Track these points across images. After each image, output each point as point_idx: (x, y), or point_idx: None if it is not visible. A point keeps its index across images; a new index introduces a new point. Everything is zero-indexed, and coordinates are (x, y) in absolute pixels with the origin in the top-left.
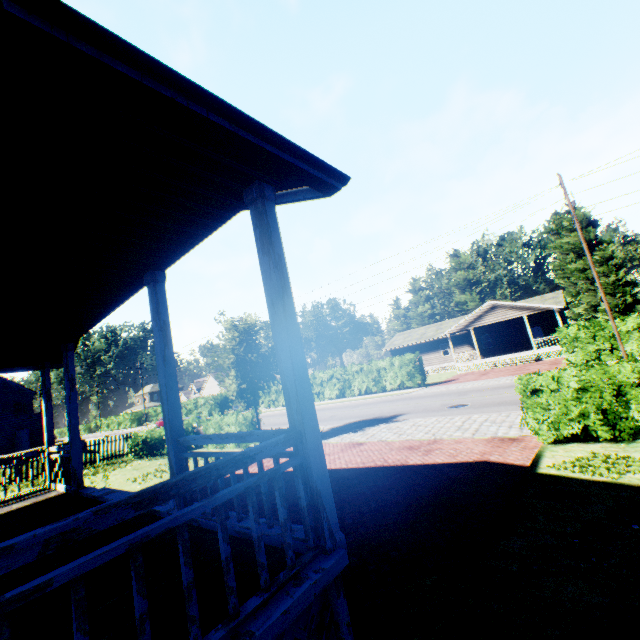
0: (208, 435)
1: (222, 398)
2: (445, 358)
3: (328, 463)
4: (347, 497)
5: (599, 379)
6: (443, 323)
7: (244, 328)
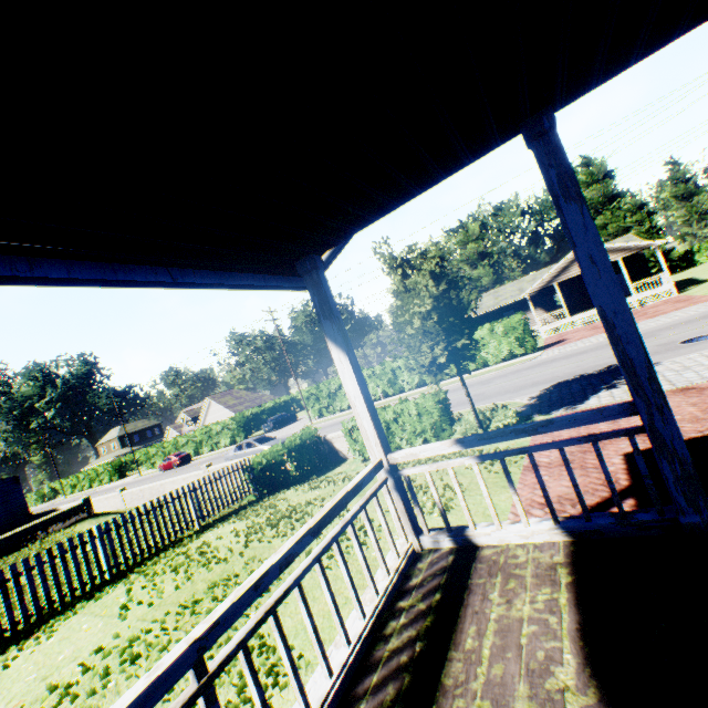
0: None
1: (244, 420)
2: None
3: None
4: None
5: None
6: (498, 290)
7: (434, 258)
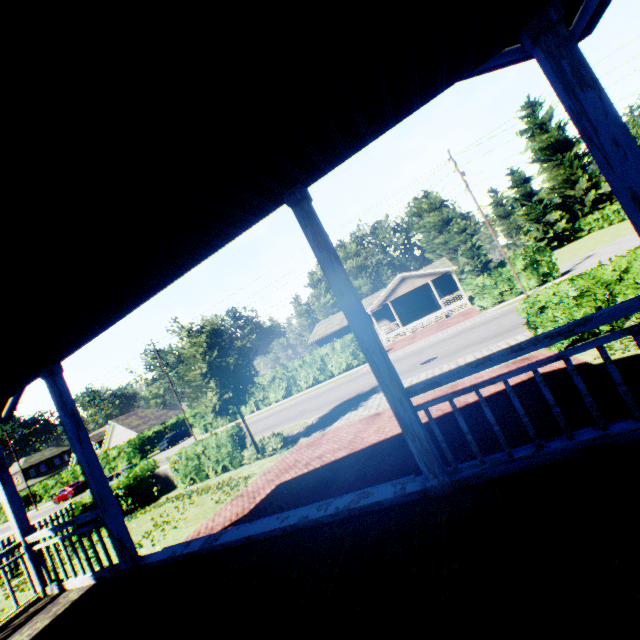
0: (485, 358)
1: (141, 441)
2: None
3: (379, 434)
4: (474, 437)
5: (590, 284)
6: None
7: (210, 331)
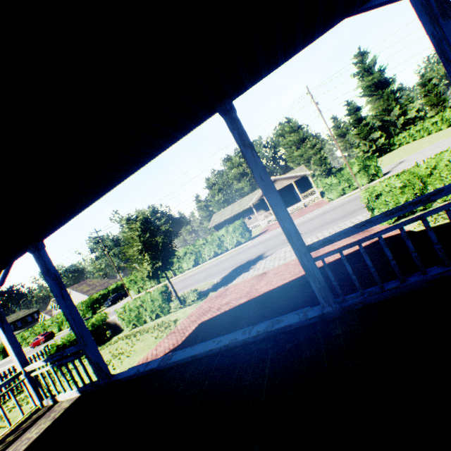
0: (366, 221)
1: (91, 301)
2: (250, 222)
3: (269, 286)
4: (339, 283)
5: (411, 178)
6: (242, 200)
7: (142, 219)
